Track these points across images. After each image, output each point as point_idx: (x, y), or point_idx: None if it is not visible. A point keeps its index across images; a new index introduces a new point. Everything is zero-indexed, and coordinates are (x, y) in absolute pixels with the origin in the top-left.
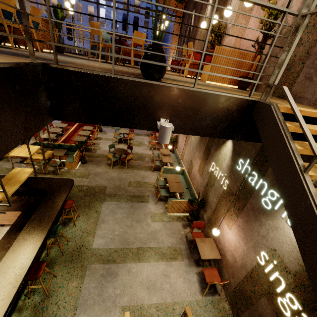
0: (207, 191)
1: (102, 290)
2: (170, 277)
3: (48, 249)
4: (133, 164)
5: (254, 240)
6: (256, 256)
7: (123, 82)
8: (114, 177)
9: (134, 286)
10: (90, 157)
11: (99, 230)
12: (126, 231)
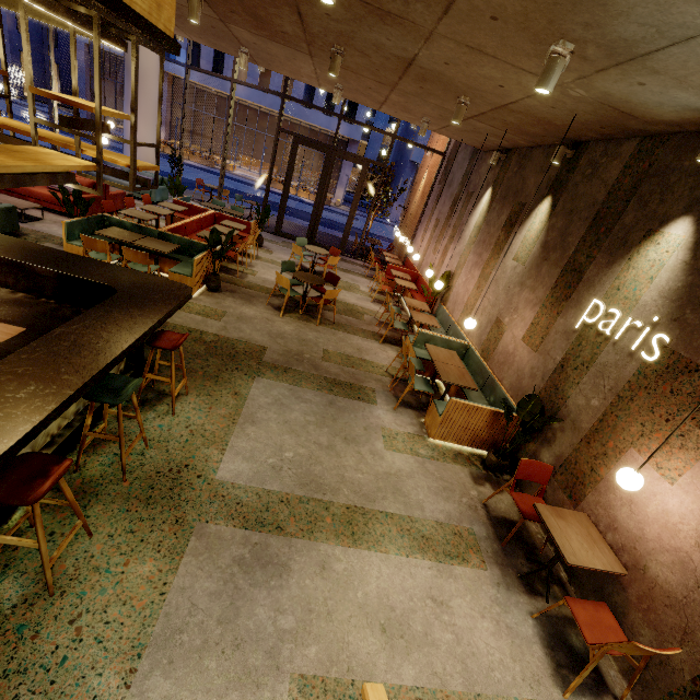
0: (562, 384)
1: (235, 606)
2: (451, 608)
3: (82, 448)
4: (334, 319)
5: None
6: None
7: None
8: (286, 333)
9: (340, 614)
10: (230, 283)
11: (240, 438)
12: (314, 457)
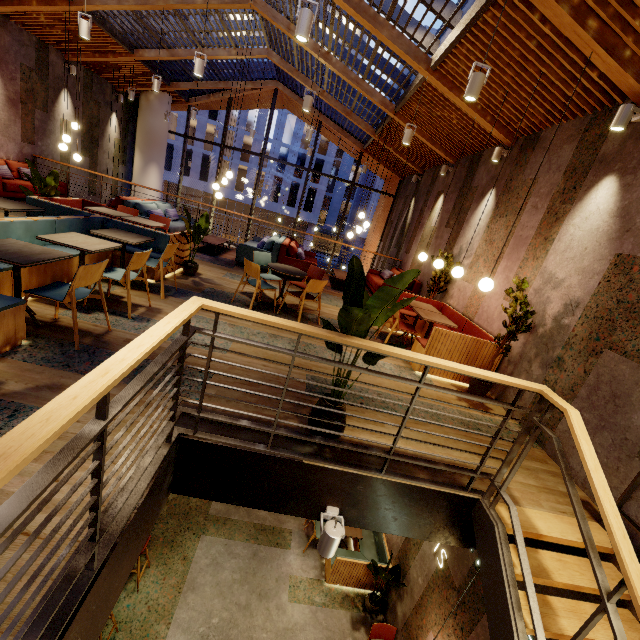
0: (408, 552)
1: None
2: None
3: None
4: None
5: None
6: None
7: (279, 461)
8: None
9: None
10: None
11: (182, 609)
12: (234, 619)
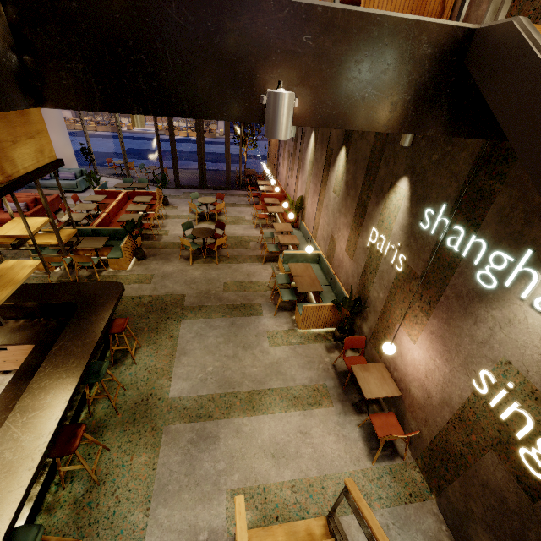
0: (366, 282)
1: (192, 465)
2: (311, 435)
3: (89, 405)
4: (229, 254)
5: (465, 353)
6: (471, 380)
7: None
8: (196, 278)
9: (249, 454)
10: (151, 248)
11: (179, 367)
12: (226, 365)
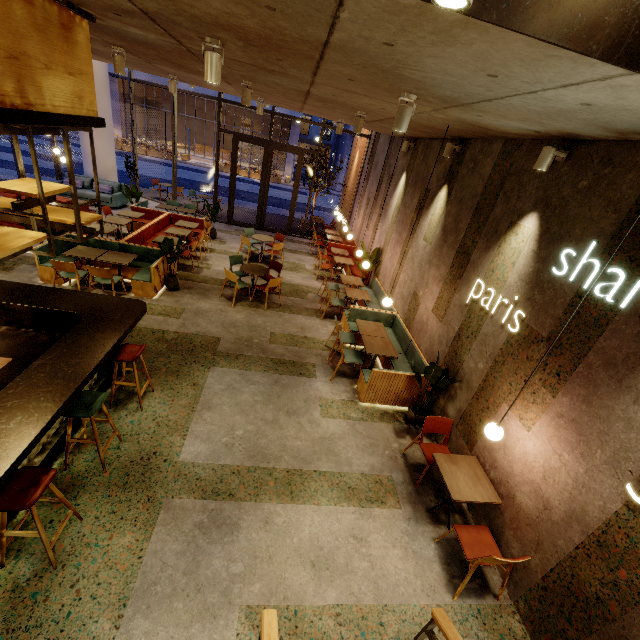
0: (459, 350)
1: (196, 560)
2: (369, 543)
3: (68, 451)
4: (281, 302)
5: (615, 445)
6: (623, 485)
7: None
8: (237, 322)
9: (279, 557)
10: (187, 280)
11: (199, 424)
12: (261, 431)
